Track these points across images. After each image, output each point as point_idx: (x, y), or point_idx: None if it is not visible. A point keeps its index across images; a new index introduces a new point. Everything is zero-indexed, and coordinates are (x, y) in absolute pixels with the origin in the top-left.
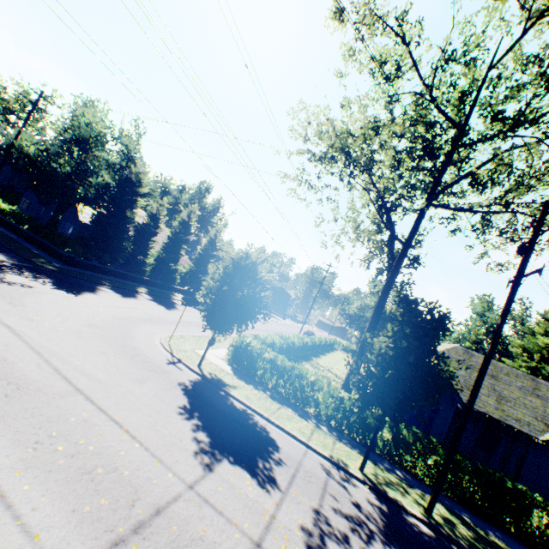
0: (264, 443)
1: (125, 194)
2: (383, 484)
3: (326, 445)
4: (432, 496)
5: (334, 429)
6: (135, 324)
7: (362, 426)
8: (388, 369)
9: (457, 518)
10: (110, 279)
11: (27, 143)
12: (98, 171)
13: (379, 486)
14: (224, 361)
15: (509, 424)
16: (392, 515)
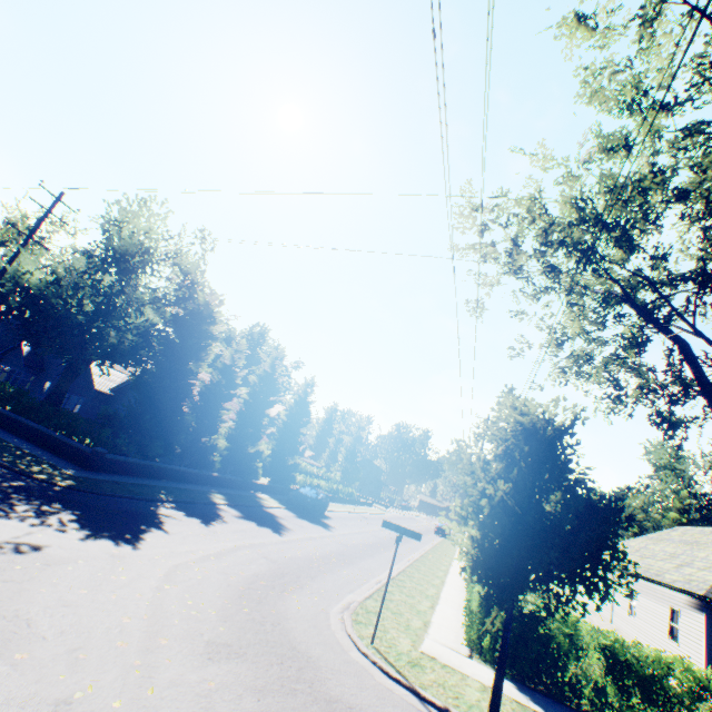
0: None
1: (188, 336)
2: None
3: None
4: None
5: None
6: (276, 602)
7: None
8: None
9: None
10: (163, 485)
11: (29, 268)
12: (142, 306)
13: None
14: (482, 664)
15: None
16: None
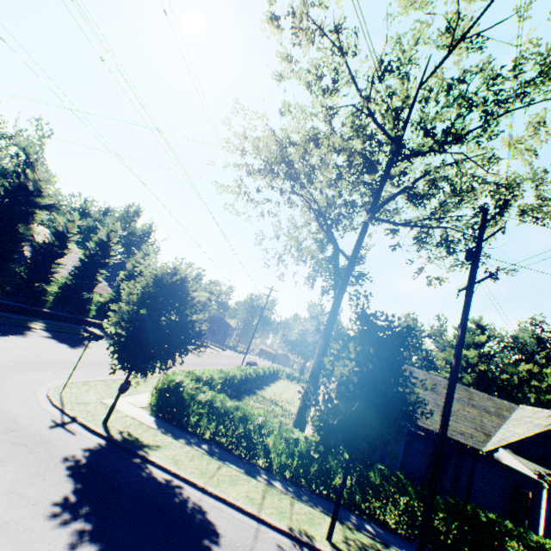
0: (197, 535)
1: (17, 204)
2: None
3: (283, 512)
4: None
5: (289, 482)
6: (8, 372)
7: (322, 473)
8: (353, 399)
9: None
10: None
11: None
12: None
13: None
14: (145, 410)
15: (455, 439)
16: None
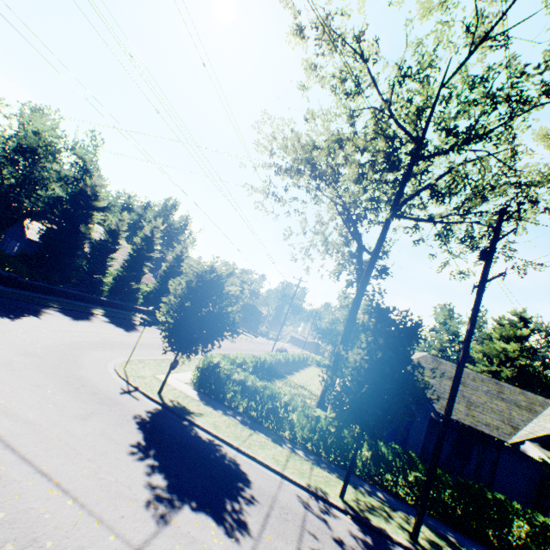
0: (233, 479)
1: (79, 207)
2: (365, 511)
3: (303, 472)
4: (417, 519)
5: (310, 452)
6: (84, 350)
7: (340, 447)
8: (364, 383)
9: (443, 539)
10: (59, 300)
11: None
12: (47, 184)
13: (362, 514)
14: (189, 386)
15: (479, 429)
16: (377, 548)
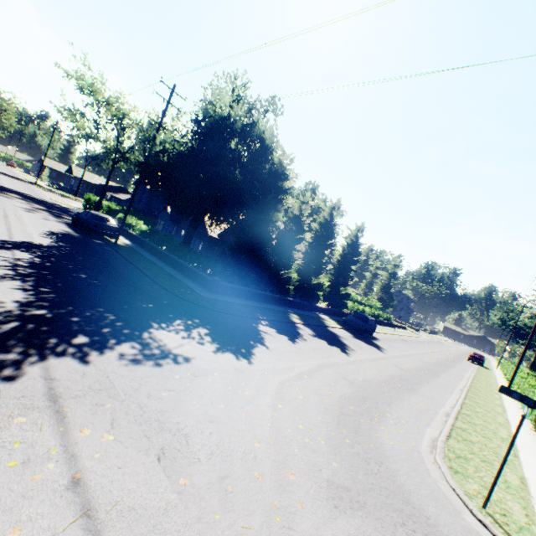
0: None
1: (267, 192)
2: None
3: None
4: None
5: None
6: (369, 433)
7: None
8: None
9: None
10: (257, 306)
11: (162, 149)
12: (233, 170)
13: None
14: None
15: None
16: None
